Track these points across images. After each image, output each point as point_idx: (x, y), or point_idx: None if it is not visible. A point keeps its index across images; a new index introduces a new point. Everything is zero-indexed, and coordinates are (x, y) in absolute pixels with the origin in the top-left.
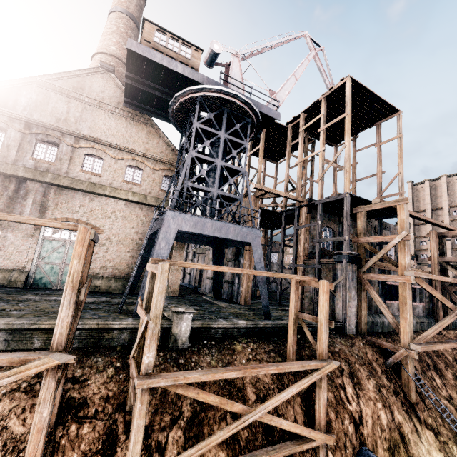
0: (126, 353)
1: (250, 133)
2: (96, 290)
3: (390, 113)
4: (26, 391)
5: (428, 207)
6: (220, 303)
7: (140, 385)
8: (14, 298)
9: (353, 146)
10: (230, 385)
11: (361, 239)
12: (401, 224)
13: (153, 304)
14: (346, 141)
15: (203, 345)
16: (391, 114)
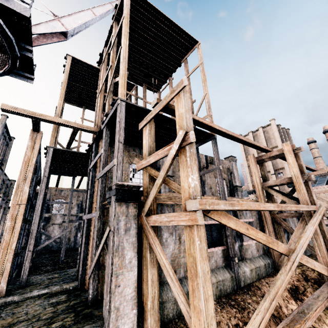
0: None
1: (2, 42)
2: None
3: (191, 45)
4: None
5: (254, 151)
6: None
7: None
8: None
9: (170, 86)
10: None
11: (143, 162)
12: (180, 122)
13: None
14: (122, 42)
15: None
16: (192, 47)
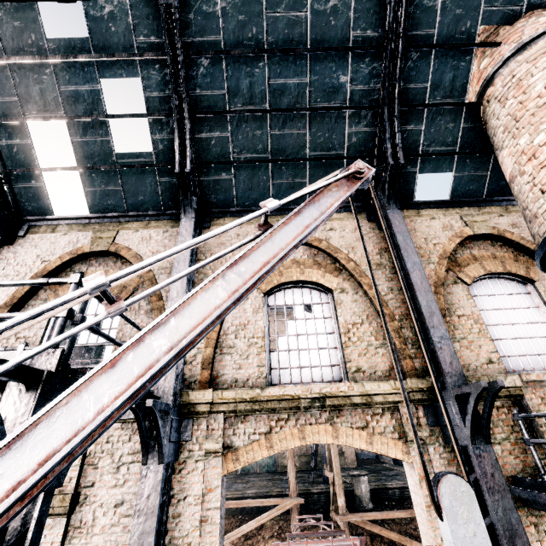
0: (327, 513)
1: None
2: (285, 470)
3: None
4: (278, 537)
5: None
6: (399, 468)
7: (341, 519)
8: (242, 480)
9: None
10: (416, 539)
11: None
12: None
13: (333, 464)
14: None
15: (385, 506)
16: None
